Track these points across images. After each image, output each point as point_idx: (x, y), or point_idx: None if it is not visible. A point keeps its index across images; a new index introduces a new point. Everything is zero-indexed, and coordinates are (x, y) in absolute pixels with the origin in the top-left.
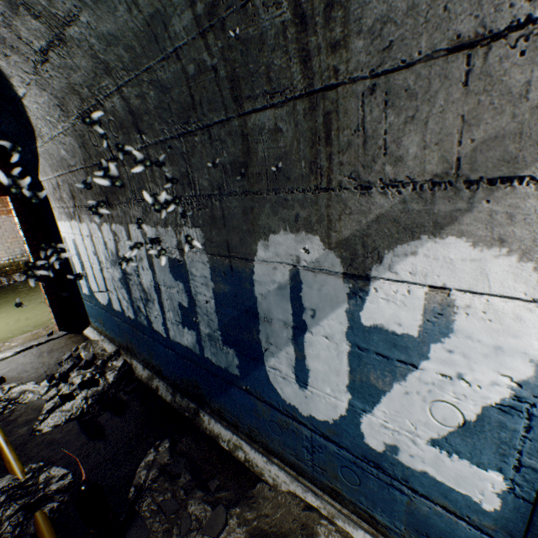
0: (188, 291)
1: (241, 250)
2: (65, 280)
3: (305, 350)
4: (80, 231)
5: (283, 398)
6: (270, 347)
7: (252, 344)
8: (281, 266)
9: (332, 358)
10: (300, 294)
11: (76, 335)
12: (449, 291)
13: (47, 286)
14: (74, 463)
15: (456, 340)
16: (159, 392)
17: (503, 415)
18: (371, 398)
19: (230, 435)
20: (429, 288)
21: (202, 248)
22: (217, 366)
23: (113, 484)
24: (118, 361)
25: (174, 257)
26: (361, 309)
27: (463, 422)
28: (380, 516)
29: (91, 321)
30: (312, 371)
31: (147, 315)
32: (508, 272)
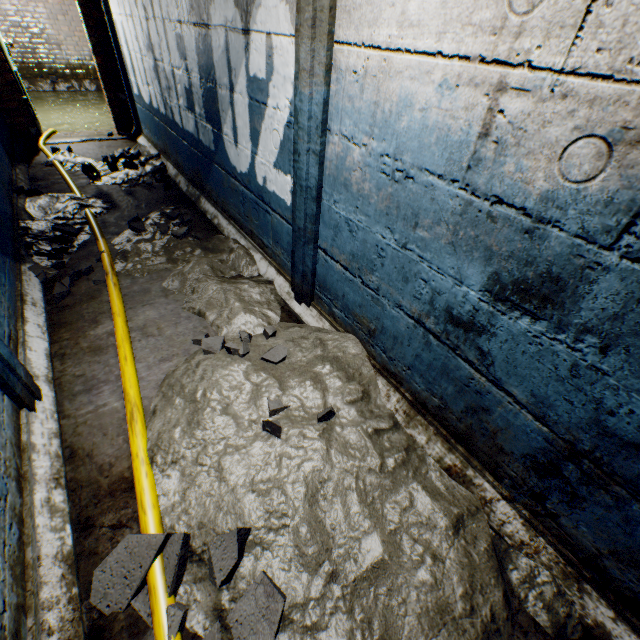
0: (187, 70)
1: (206, 16)
2: (122, 81)
3: (235, 111)
4: (124, 10)
5: (231, 163)
6: (223, 115)
7: (217, 116)
8: (221, 29)
9: (244, 114)
10: (230, 57)
11: (131, 142)
12: (271, 36)
13: (105, 81)
14: (113, 202)
15: (275, 77)
16: (180, 185)
17: (288, 131)
18: (257, 142)
19: (214, 211)
20: (266, 36)
21: (189, 18)
22: (206, 147)
23: (133, 215)
24: (157, 162)
25: (178, 33)
26: (249, 63)
27: (280, 143)
28: (265, 240)
29: (143, 129)
30: (239, 130)
31: (171, 107)
32: (284, 16)
